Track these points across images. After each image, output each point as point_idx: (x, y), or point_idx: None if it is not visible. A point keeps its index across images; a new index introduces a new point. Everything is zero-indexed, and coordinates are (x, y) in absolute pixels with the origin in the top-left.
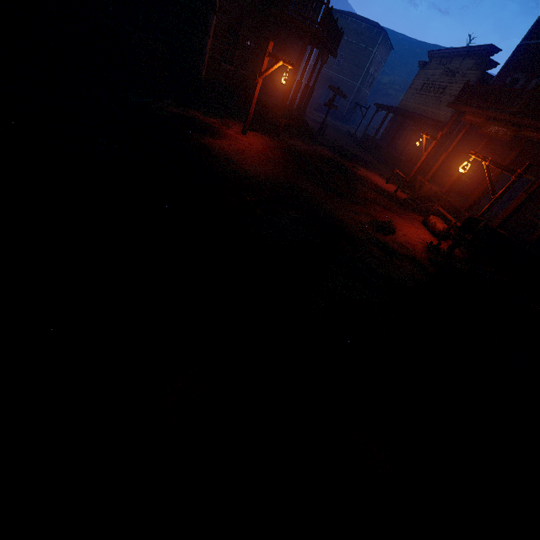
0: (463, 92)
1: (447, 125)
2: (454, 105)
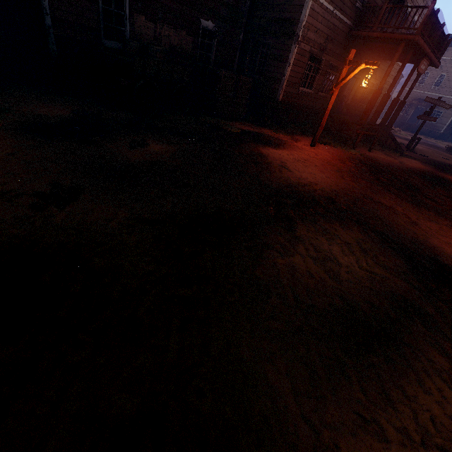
0: None
1: None
2: None
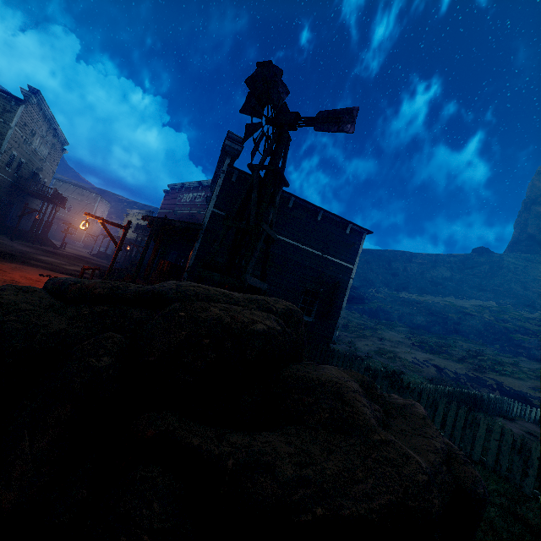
0: (137, 227)
1: (135, 240)
2: (134, 232)
